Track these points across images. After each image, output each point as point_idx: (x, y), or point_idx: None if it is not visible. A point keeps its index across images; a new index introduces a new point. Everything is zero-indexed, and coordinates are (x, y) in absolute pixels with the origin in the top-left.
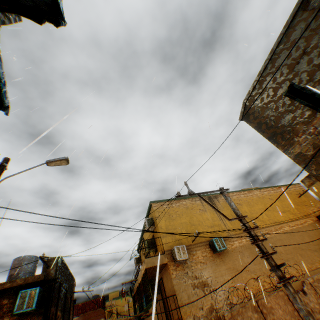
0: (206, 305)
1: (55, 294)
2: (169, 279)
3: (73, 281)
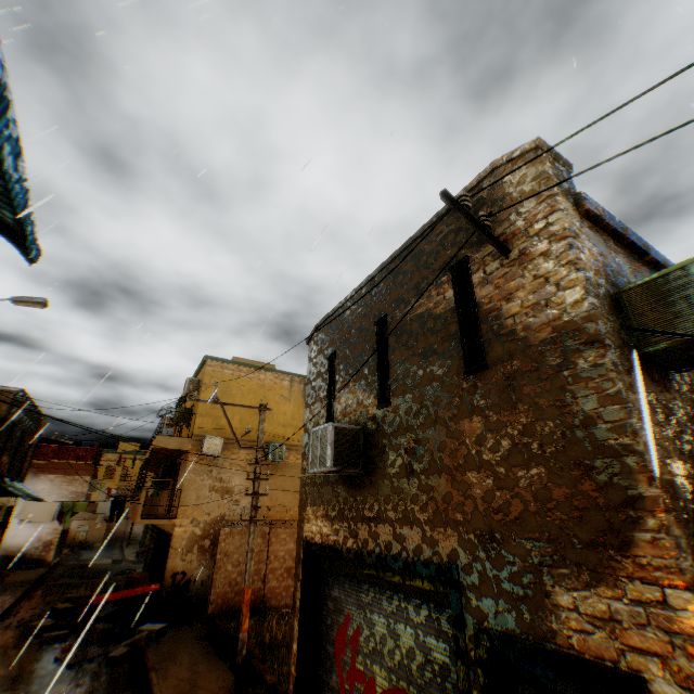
0: (216, 514)
1: (4, 437)
2: (184, 470)
3: (43, 421)
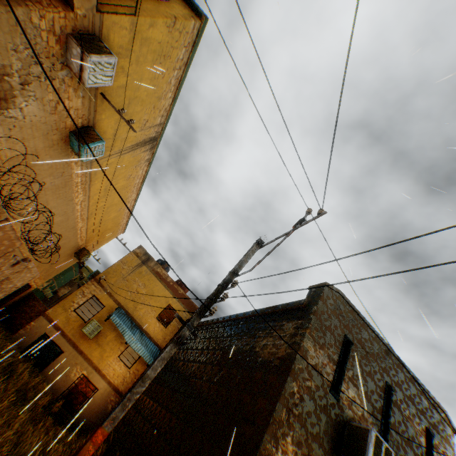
0: None
1: None
2: None
3: None
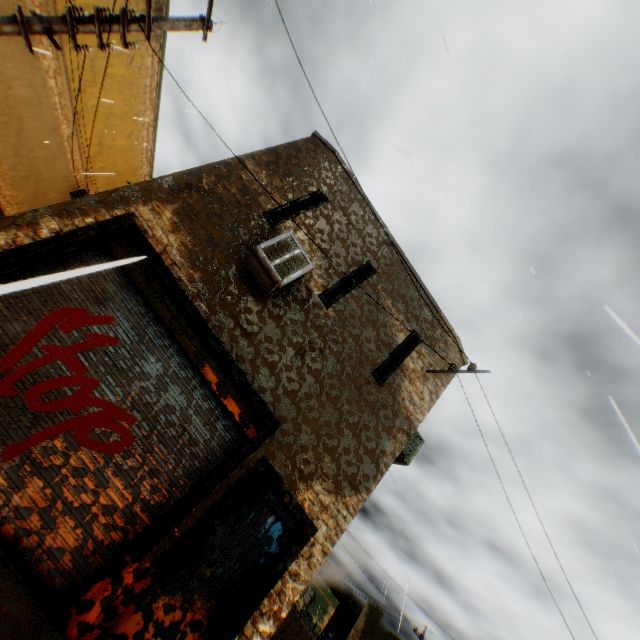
0: None
1: None
2: None
3: None
